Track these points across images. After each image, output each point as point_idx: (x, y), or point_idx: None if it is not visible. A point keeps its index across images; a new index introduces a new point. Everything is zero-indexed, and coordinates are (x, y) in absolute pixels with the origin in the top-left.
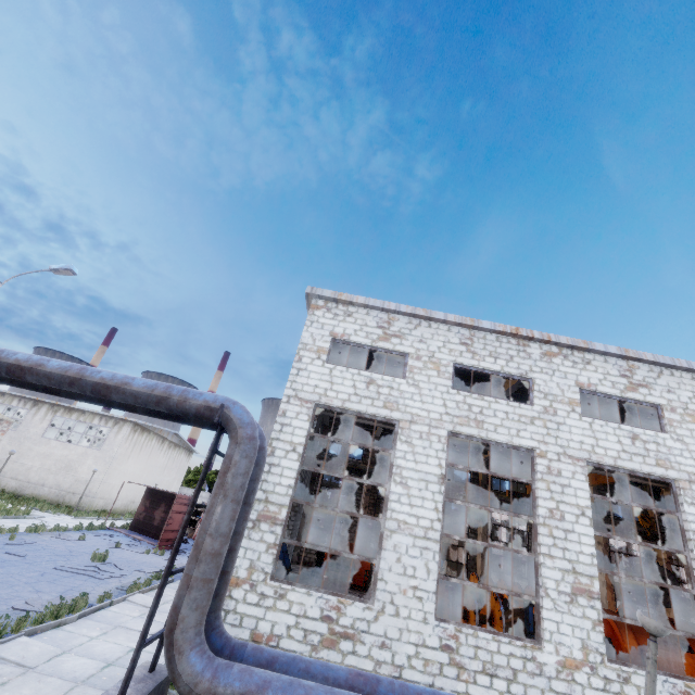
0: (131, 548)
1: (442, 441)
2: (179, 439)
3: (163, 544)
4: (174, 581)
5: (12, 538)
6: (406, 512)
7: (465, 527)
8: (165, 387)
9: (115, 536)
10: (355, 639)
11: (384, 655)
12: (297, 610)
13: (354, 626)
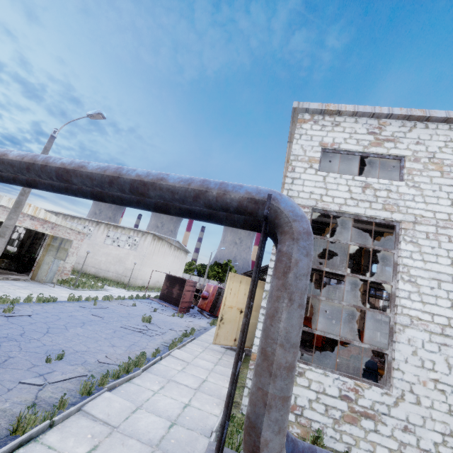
0: (163, 312)
1: (452, 241)
2: (180, 244)
3: (181, 310)
4: (195, 338)
5: (95, 304)
6: (418, 308)
7: (379, 306)
8: (201, 180)
9: (152, 303)
10: (376, 419)
11: (408, 438)
12: (316, 387)
13: (373, 407)
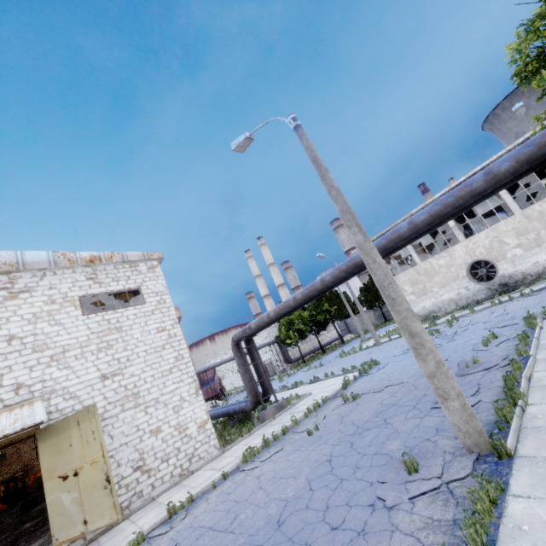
0: None
1: None
2: None
3: None
4: None
5: None
6: None
7: None
8: None
9: None
10: None
11: None
12: None
13: None
